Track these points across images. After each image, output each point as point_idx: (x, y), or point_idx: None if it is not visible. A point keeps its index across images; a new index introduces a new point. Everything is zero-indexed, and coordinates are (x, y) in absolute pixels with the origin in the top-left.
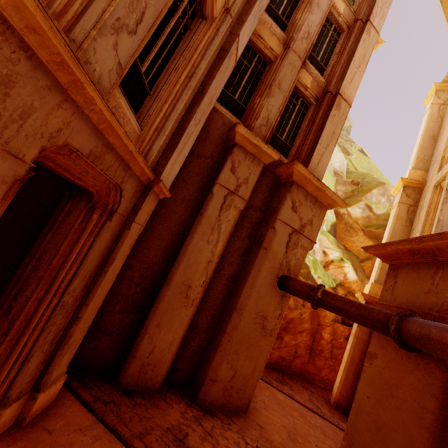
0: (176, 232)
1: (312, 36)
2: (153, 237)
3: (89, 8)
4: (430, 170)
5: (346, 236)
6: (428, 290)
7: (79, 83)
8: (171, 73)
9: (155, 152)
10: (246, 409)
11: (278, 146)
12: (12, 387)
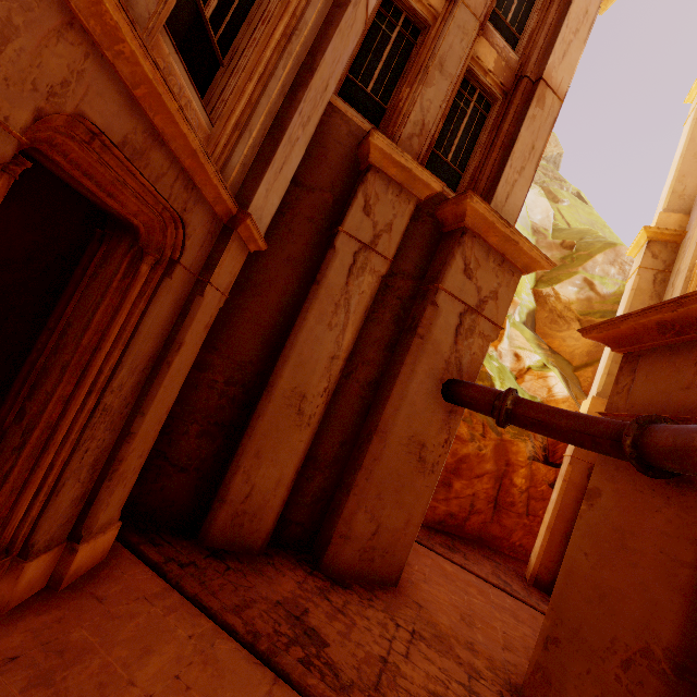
0: (278, 313)
1: None
2: (243, 320)
3: None
4: (693, 212)
5: (551, 330)
6: (688, 384)
7: None
8: (256, 27)
9: (236, 167)
10: (396, 581)
11: (441, 173)
12: (36, 530)
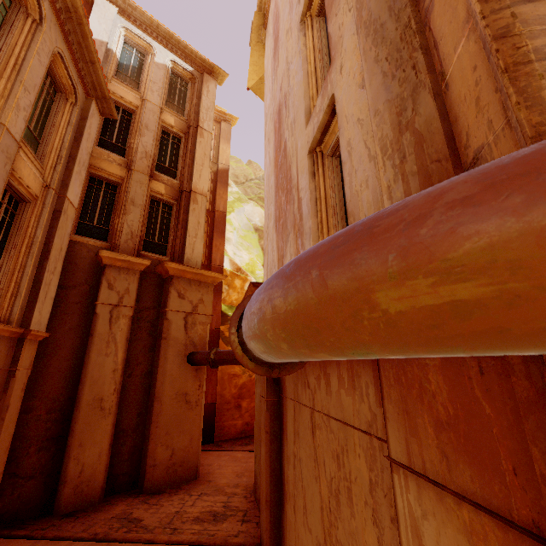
0: (72, 359)
1: (151, 154)
2: (49, 373)
3: None
4: None
5: None
6: None
7: None
8: (11, 251)
9: (17, 312)
10: (195, 476)
11: (154, 248)
12: None
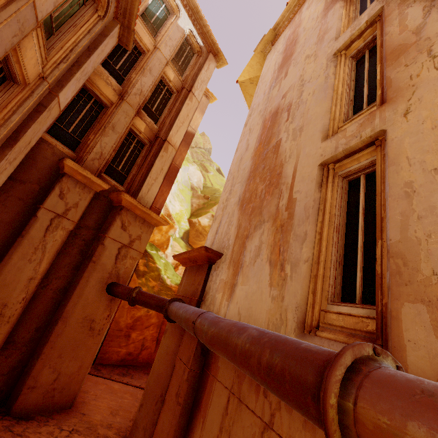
0: None
1: (145, 94)
2: None
3: None
4: None
5: (196, 240)
6: (192, 283)
7: None
8: None
9: None
10: (70, 405)
11: (115, 175)
12: None
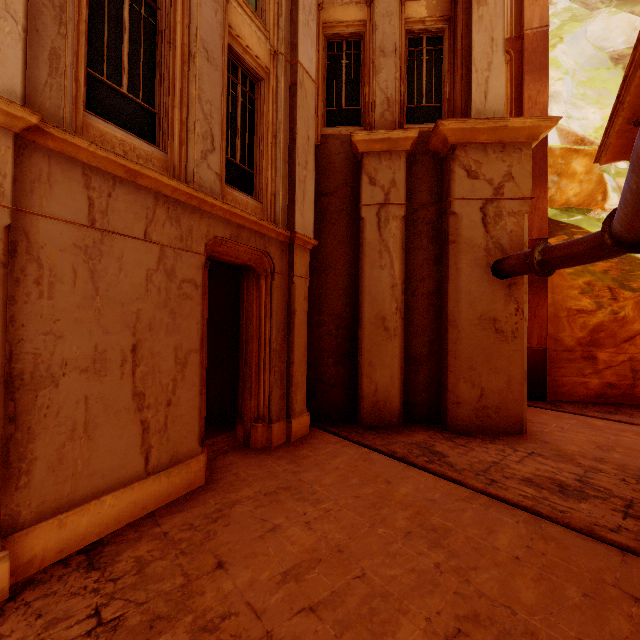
0: (348, 275)
1: None
2: (330, 289)
3: (188, 160)
4: None
5: None
6: None
7: (202, 200)
8: (259, 145)
9: (280, 214)
10: (520, 430)
11: (422, 117)
12: (270, 411)
